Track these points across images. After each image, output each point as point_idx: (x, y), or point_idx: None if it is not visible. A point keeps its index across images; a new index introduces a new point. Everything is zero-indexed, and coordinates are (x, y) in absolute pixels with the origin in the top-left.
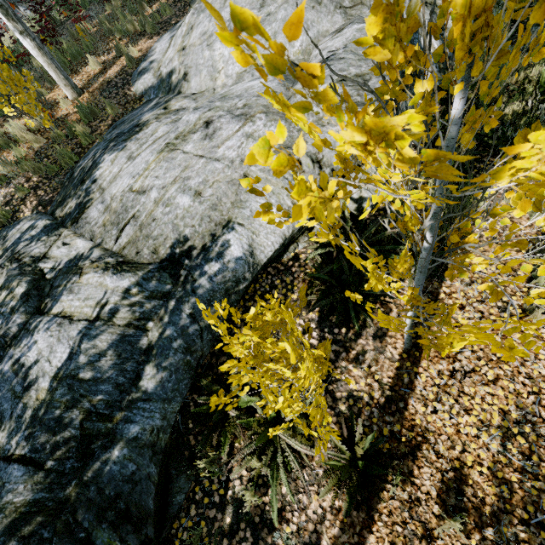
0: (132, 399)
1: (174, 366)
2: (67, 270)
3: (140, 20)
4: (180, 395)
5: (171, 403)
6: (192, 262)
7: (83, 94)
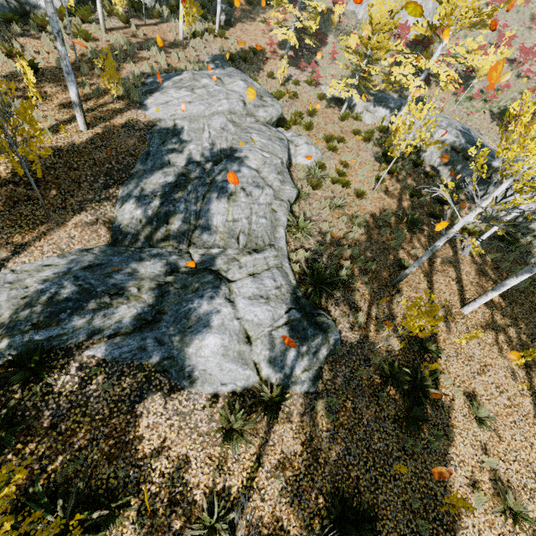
0: None
1: None
2: None
3: None
4: None
5: None
6: None
7: None
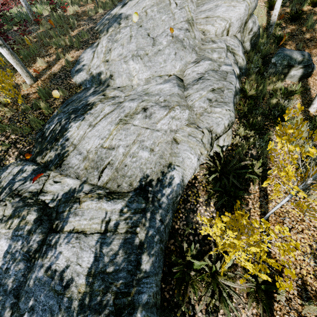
0: (138, 278)
1: (157, 252)
2: (66, 200)
3: (69, 39)
4: (161, 269)
5: (158, 275)
6: (154, 189)
7: (37, 81)
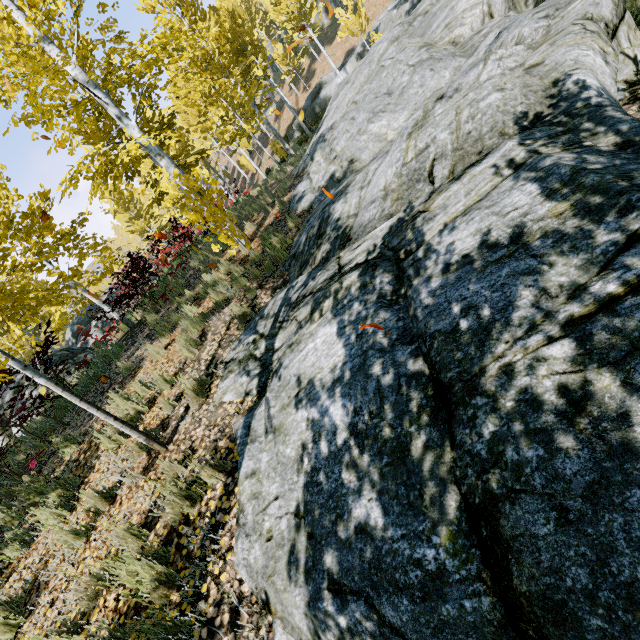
0: None
1: None
2: (395, 233)
3: (271, 194)
4: None
5: None
6: (558, 111)
7: (253, 240)
